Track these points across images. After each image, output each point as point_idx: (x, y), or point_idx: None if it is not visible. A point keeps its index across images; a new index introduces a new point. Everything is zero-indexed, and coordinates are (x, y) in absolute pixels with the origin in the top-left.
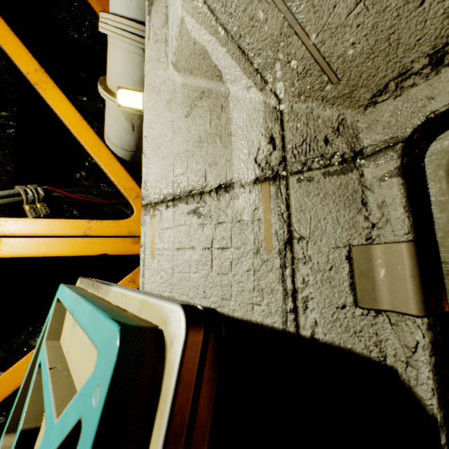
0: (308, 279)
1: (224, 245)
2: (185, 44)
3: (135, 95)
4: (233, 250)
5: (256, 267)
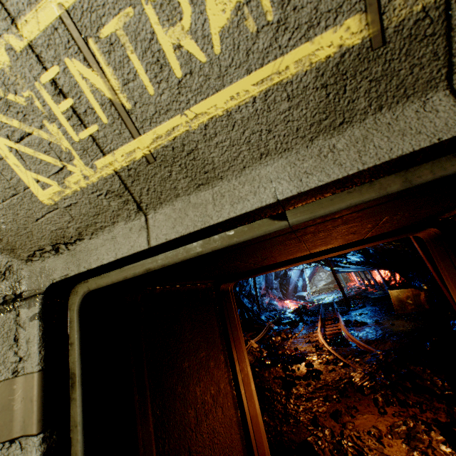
0: None
1: None
2: None
3: None
4: None
5: None
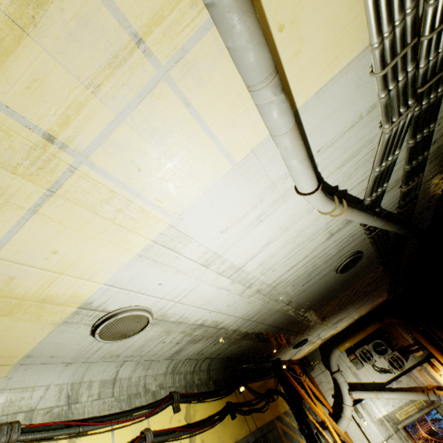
0: (403, 440)
1: (397, 441)
2: (380, 418)
3: (366, 422)
4: (398, 441)
5: (400, 442)
